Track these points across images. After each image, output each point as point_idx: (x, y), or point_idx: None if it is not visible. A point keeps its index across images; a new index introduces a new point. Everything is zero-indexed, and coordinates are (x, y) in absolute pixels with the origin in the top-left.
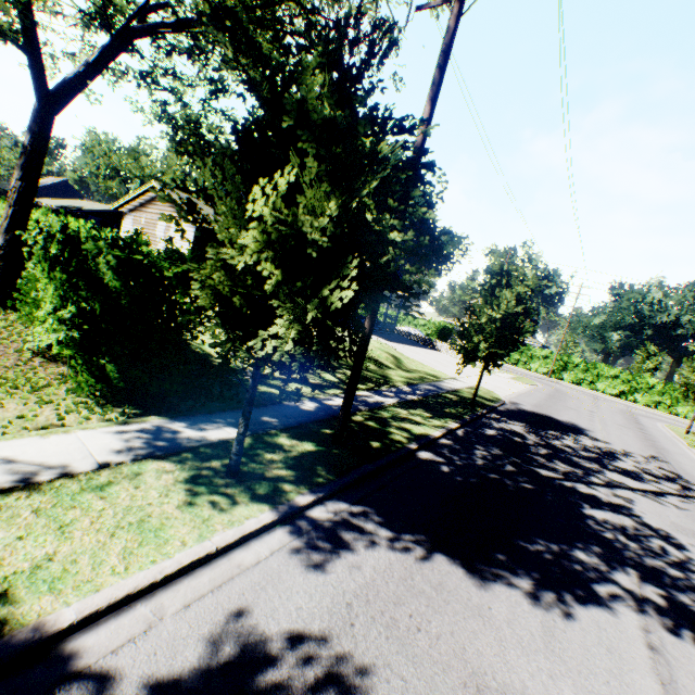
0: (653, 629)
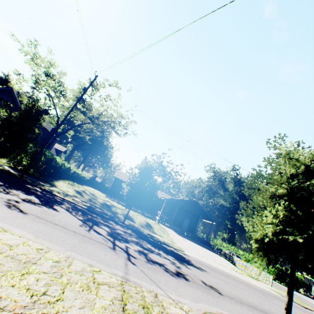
0: None
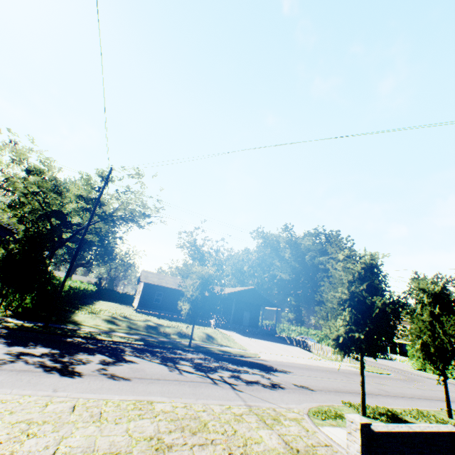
0: (8, 349)
